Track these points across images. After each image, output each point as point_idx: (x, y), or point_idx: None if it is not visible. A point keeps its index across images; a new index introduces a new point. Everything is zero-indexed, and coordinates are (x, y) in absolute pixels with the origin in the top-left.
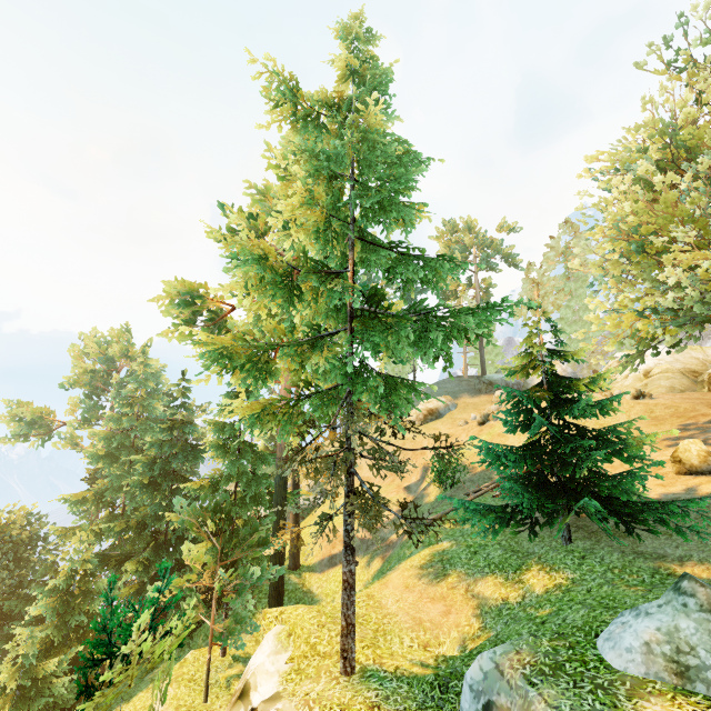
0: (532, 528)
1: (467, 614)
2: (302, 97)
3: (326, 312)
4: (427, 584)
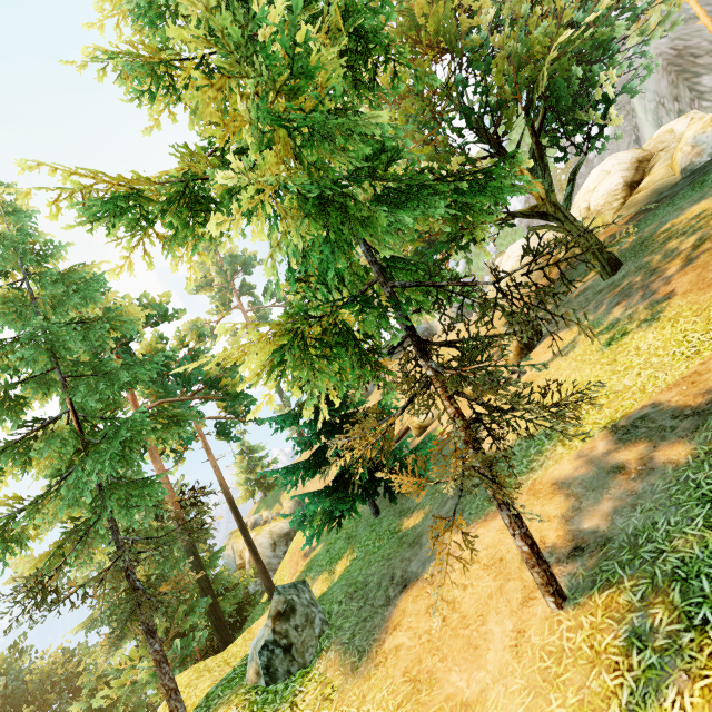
0: (340, 520)
1: None
2: None
3: (59, 457)
4: None
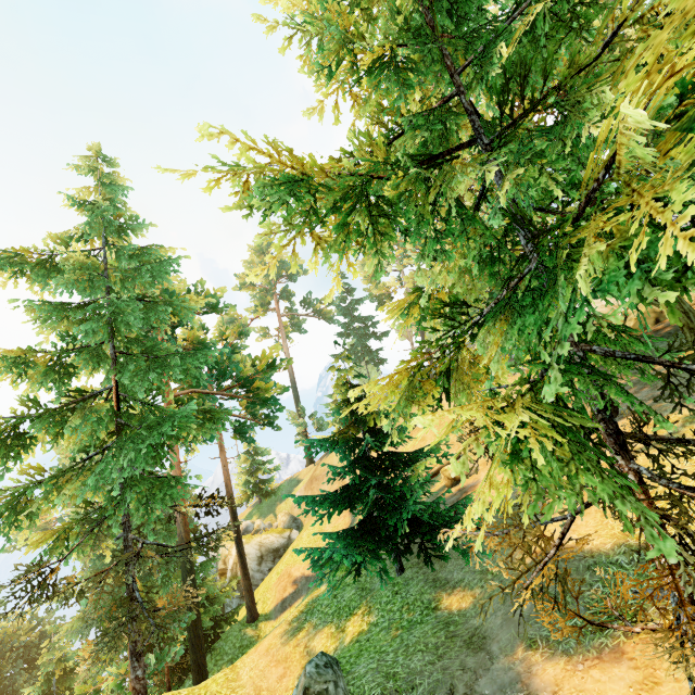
0: (359, 569)
1: (295, 676)
2: (28, 251)
3: (91, 434)
4: (281, 644)
